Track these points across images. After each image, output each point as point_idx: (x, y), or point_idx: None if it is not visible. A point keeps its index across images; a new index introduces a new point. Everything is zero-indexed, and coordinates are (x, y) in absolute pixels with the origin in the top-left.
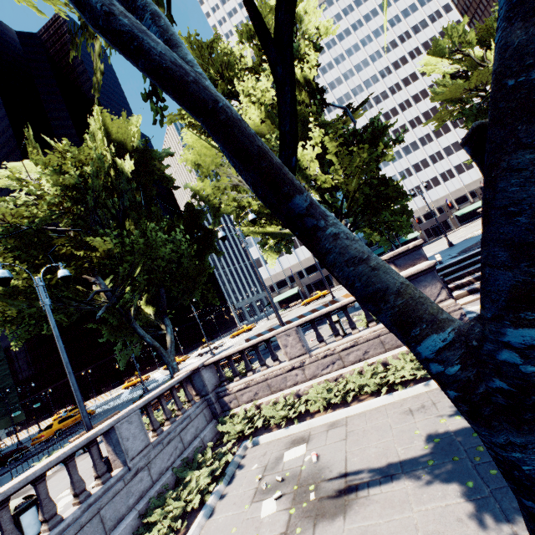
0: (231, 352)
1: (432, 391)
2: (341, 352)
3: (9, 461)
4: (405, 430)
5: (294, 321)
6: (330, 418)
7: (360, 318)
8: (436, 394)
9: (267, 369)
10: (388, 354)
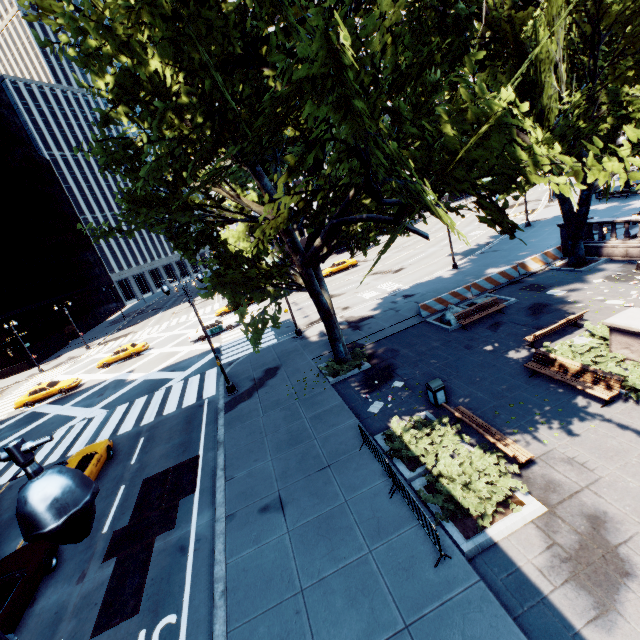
0: None
1: None
2: None
3: (40, 579)
4: None
5: (480, 284)
6: None
7: None
8: None
9: None
10: None
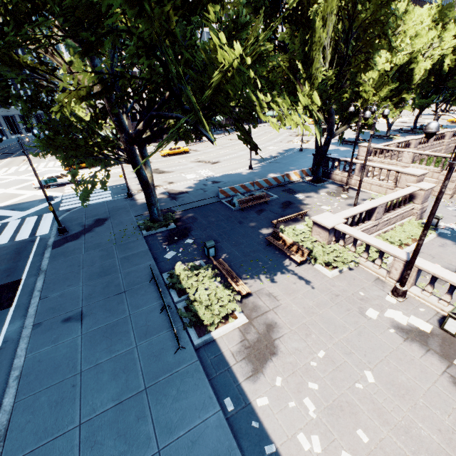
0: (357, 213)
1: (436, 238)
2: (392, 219)
3: None
4: (452, 252)
5: (261, 183)
6: (409, 250)
7: (351, 197)
8: (439, 239)
9: (362, 225)
10: (401, 221)
